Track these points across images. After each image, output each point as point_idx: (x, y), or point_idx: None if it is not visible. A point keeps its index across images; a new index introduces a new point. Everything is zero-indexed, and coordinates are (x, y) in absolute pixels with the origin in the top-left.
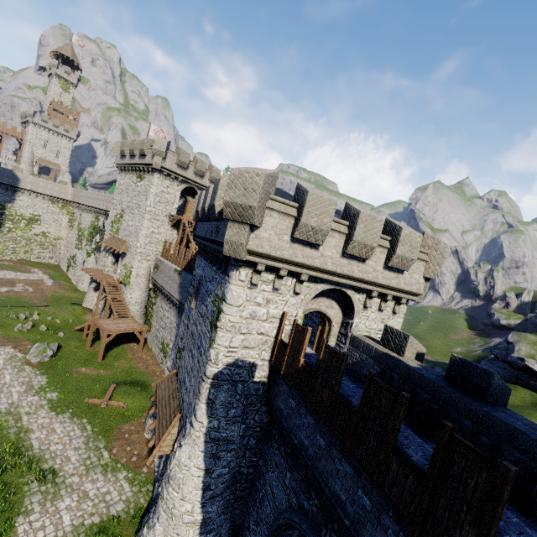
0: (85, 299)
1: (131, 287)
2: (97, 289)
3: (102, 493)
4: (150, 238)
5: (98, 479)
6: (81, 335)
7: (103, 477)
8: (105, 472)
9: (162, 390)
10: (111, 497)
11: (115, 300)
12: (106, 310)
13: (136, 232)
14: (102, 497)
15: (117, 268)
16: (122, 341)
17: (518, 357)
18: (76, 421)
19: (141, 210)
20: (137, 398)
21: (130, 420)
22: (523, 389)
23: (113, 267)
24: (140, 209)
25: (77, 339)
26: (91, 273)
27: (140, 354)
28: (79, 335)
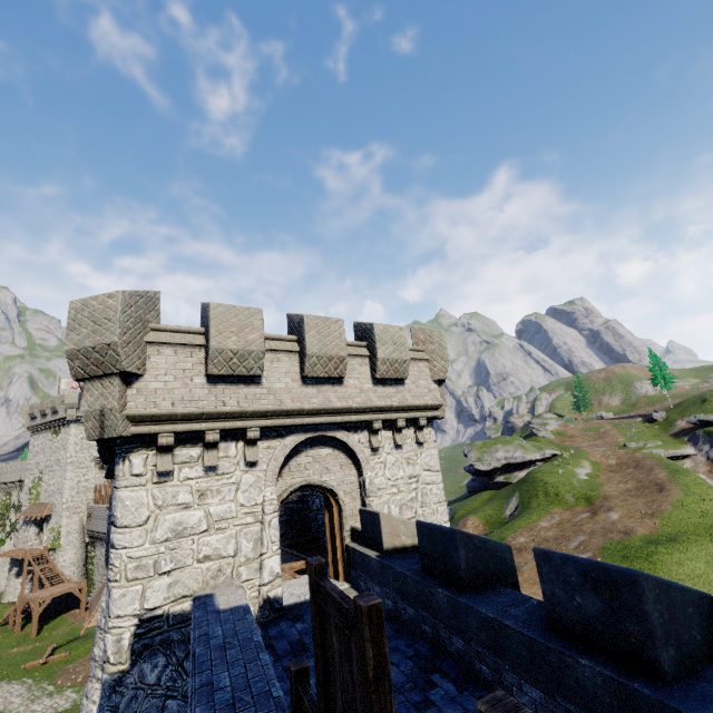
0: (5, 594)
1: (62, 549)
2: (20, 573)
3: (50, 705)
4: (77, 489)
5: (45, 701)
6: (7, 627)
7: (49, 698)
8: (51, 696)
9: (95, 599)
10: (58, 704)
11: (45, 571)
12: (36, 584)
13: (59, 488)
14: (50, 707)
15: (43, 536)
16: (61, 613)
17: (469, 465)
18: (15, 682)
19: (62, 464)
20: (81, 646)
21: (74, 662)
22: (487, 491)
23: (38, 538)
24: (61, 463)
25: (2, 632)
26: (11, 554)
27: (84, 615)
28: (3, 629)
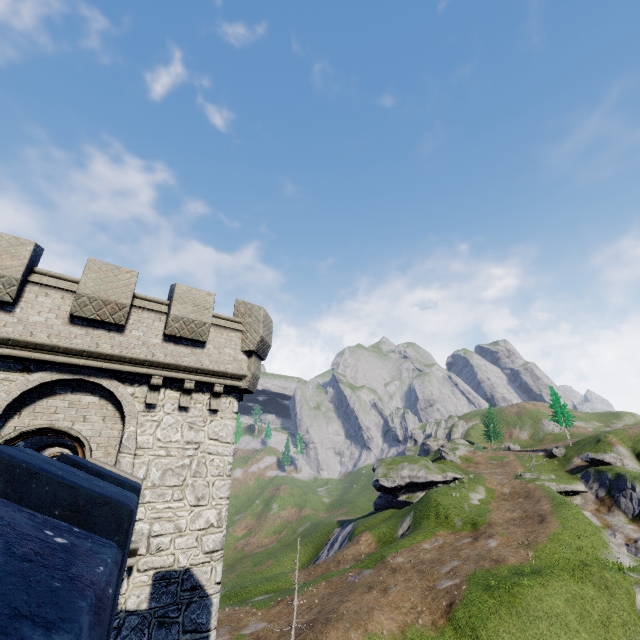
0: None
1: None
2: None
3: None
4: None
5: None
6: None
7: None
8: None
9: None
10: None
11: None
12: None
13: None
14: None
15: None
16: None
17: (375, 480)
18: None
19: None
20: None
21: None
22: (390, 510)
23: None
24: None
25: None
26: None
27: None
28: None
